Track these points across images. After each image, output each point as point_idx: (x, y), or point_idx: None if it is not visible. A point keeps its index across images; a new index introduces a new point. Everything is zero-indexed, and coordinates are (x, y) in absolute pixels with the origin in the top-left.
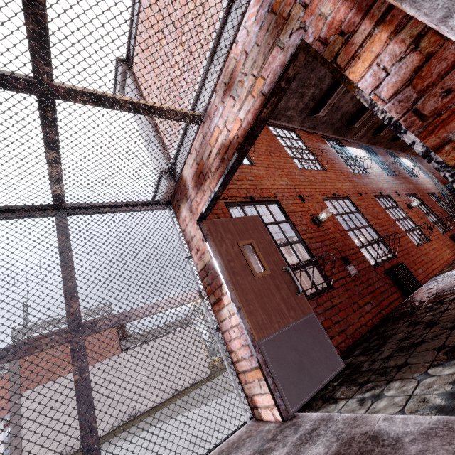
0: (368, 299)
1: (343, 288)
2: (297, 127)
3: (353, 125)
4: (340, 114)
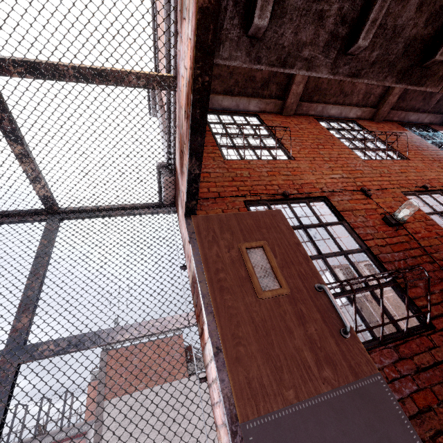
0: None
1: None
2: (327, 76)
3: (433, 58)
4: (403, 44)
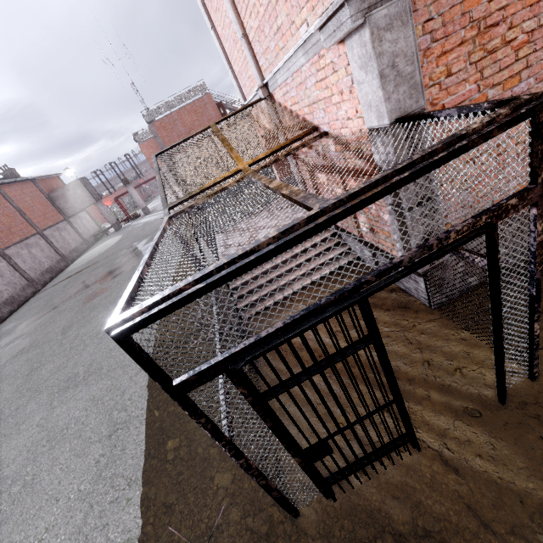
0: None
1: None
2: None
3: None
4: None
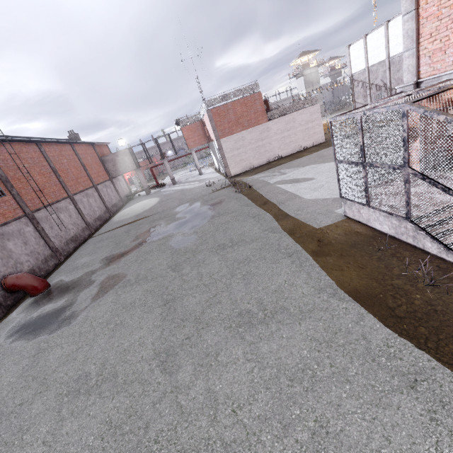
0: None
1: None
2: None
3: None
4: None
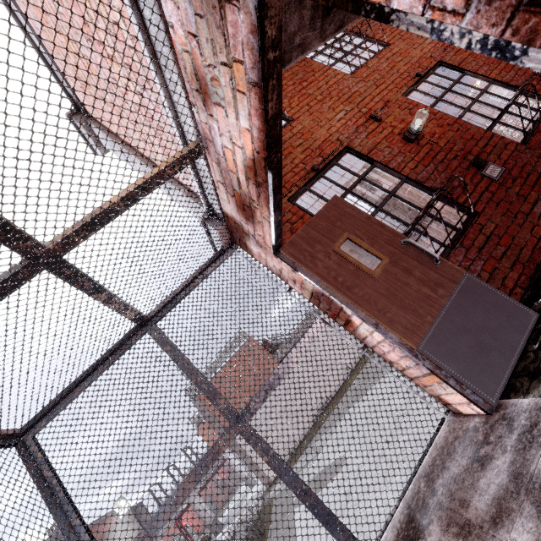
0: (534, 196)
1: (491, 206)
2: (319, 46)
3: None
4: None
